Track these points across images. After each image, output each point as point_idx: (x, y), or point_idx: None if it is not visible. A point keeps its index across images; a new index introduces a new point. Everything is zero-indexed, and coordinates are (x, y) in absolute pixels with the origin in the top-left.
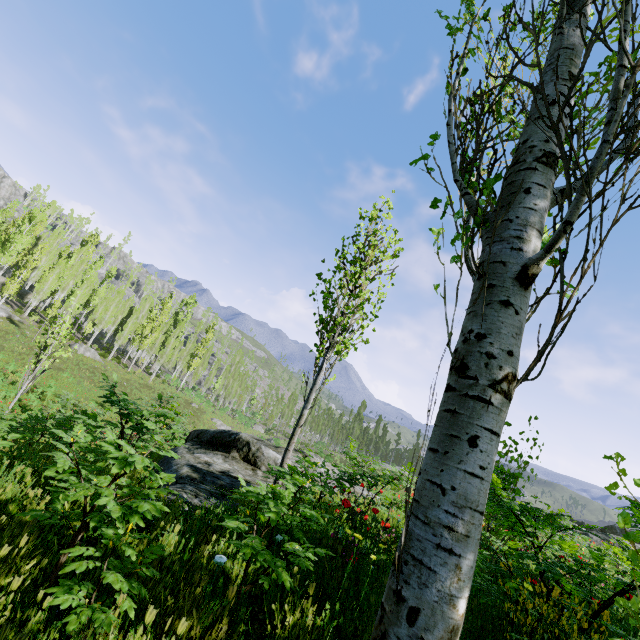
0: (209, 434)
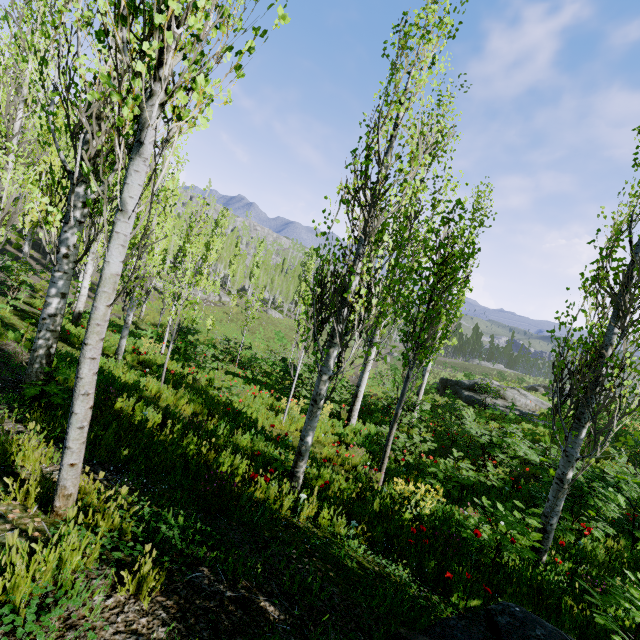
0: (466, 384)
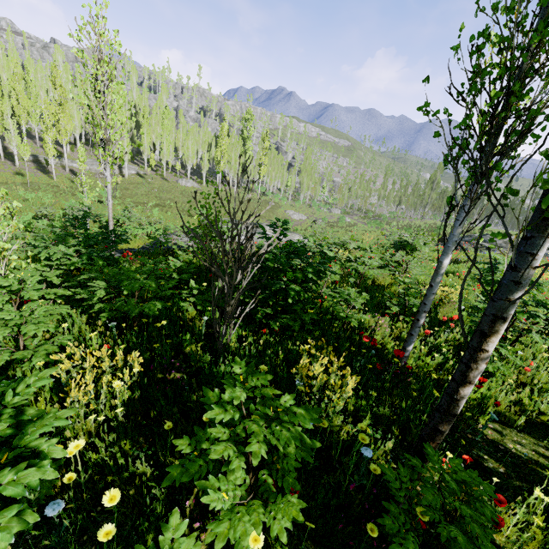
0: None
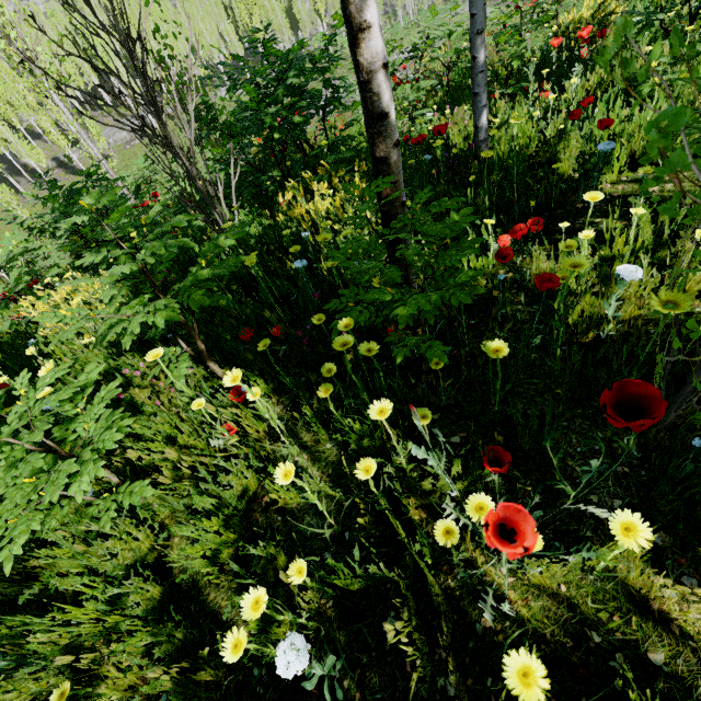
0: None
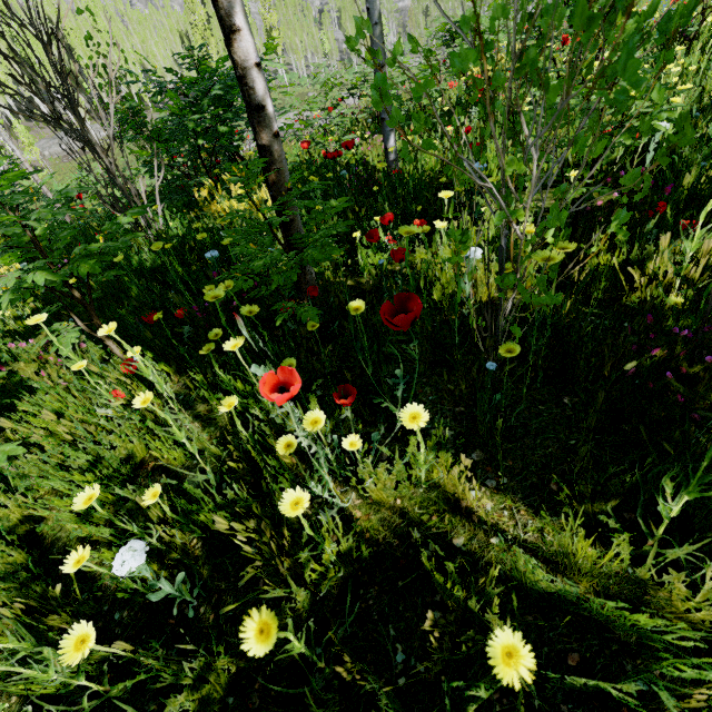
0: None
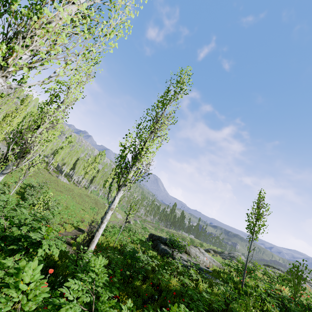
0: (164, 239)
